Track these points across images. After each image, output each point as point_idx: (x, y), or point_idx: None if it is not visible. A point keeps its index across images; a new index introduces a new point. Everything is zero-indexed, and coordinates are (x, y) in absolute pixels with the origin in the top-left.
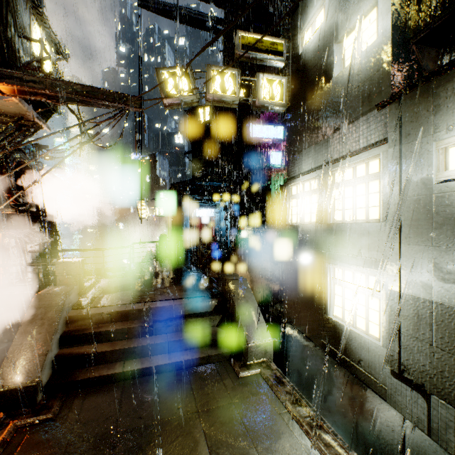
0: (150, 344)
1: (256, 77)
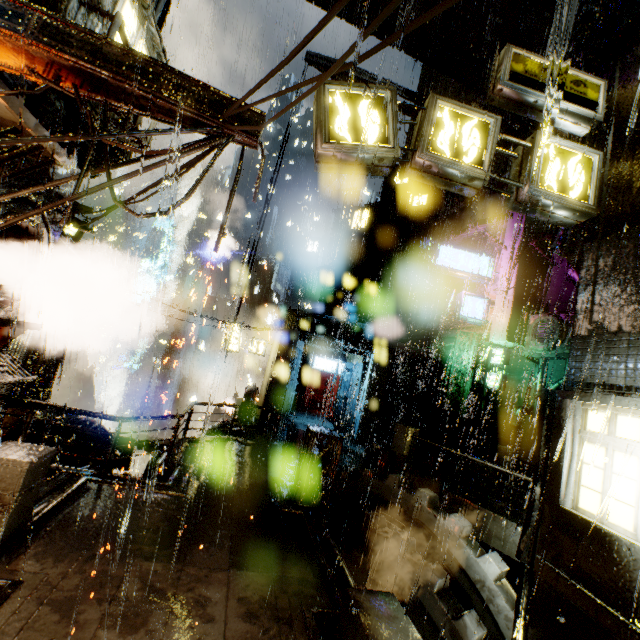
0: None
1: (530, 139)
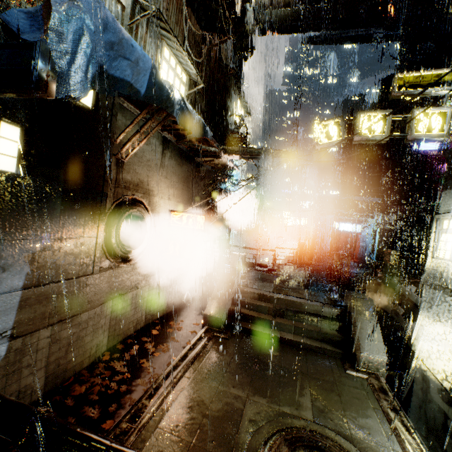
0: (282, 322)
1: (411, 112)
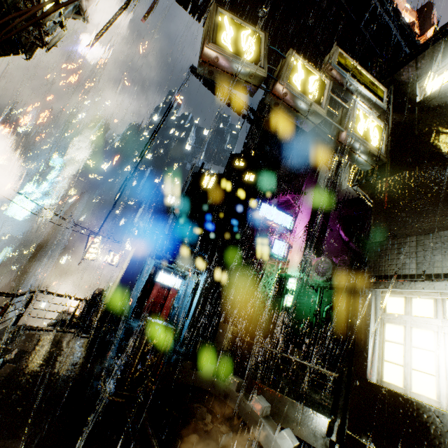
0: None
1: (348, 104)
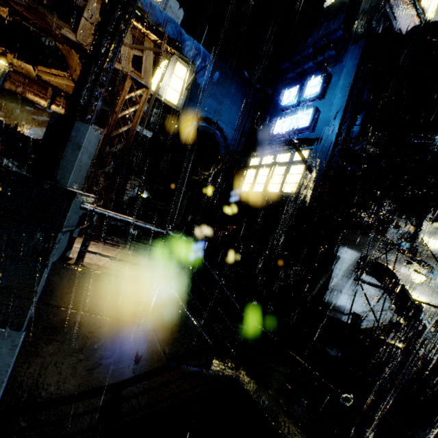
0: None
1: None
